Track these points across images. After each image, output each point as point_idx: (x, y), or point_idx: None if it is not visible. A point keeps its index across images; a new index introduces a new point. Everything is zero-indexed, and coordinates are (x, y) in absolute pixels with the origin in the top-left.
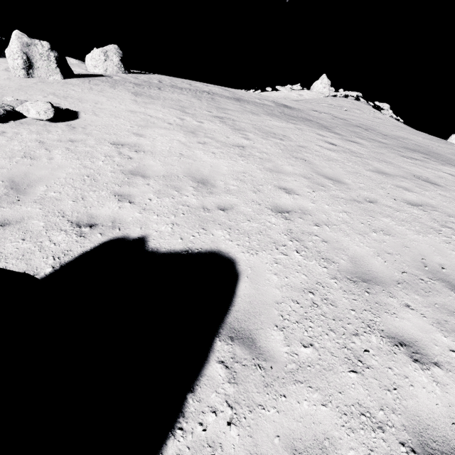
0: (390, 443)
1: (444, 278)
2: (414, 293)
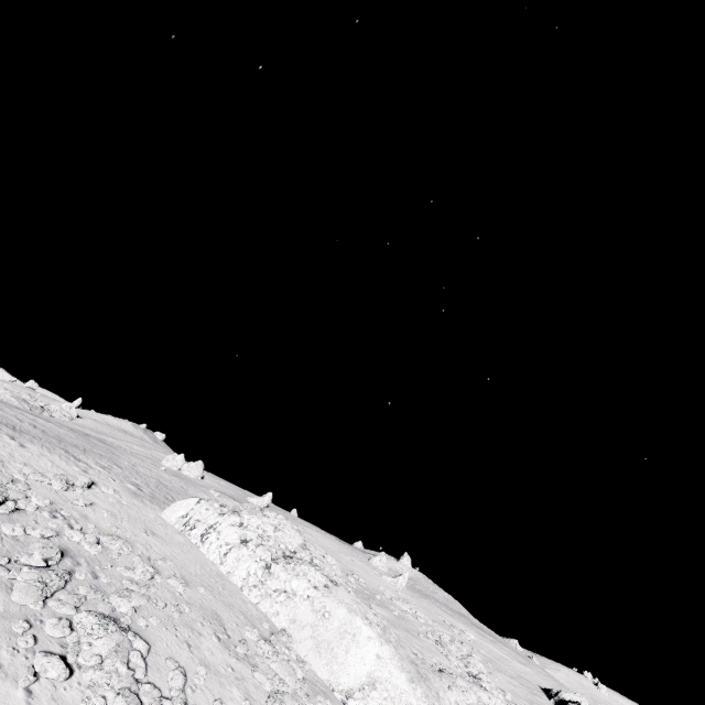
0: None
1: None
2: None
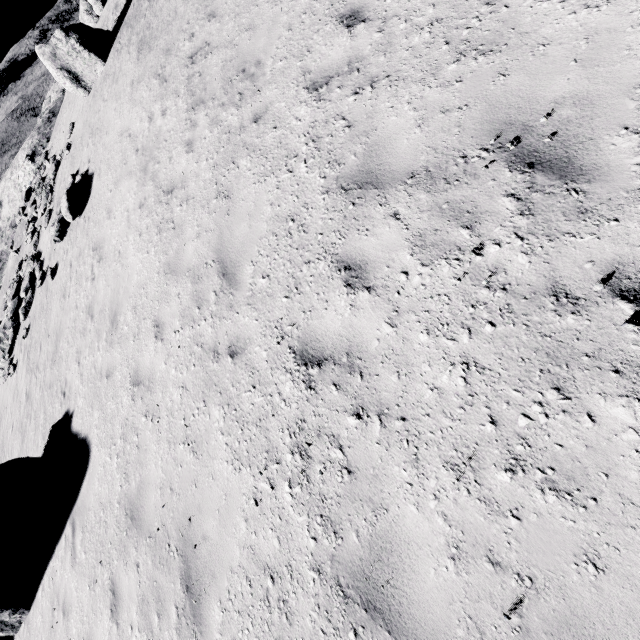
0: (81, 633)
1: (190, 558)
2: (151, 556)
